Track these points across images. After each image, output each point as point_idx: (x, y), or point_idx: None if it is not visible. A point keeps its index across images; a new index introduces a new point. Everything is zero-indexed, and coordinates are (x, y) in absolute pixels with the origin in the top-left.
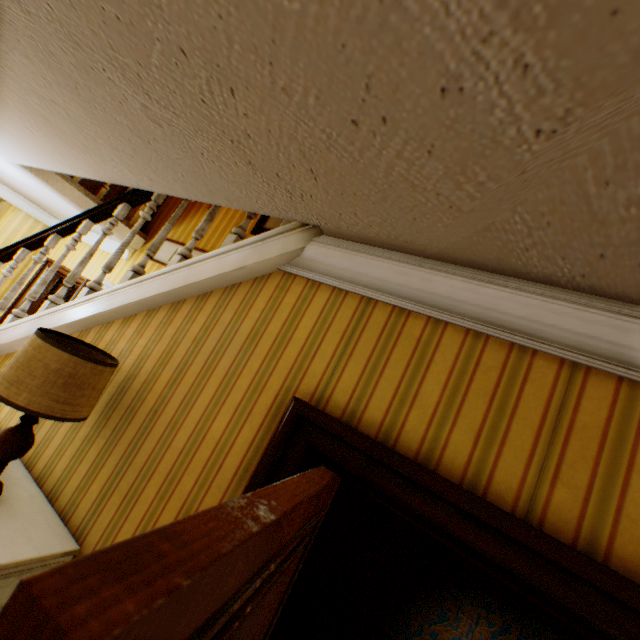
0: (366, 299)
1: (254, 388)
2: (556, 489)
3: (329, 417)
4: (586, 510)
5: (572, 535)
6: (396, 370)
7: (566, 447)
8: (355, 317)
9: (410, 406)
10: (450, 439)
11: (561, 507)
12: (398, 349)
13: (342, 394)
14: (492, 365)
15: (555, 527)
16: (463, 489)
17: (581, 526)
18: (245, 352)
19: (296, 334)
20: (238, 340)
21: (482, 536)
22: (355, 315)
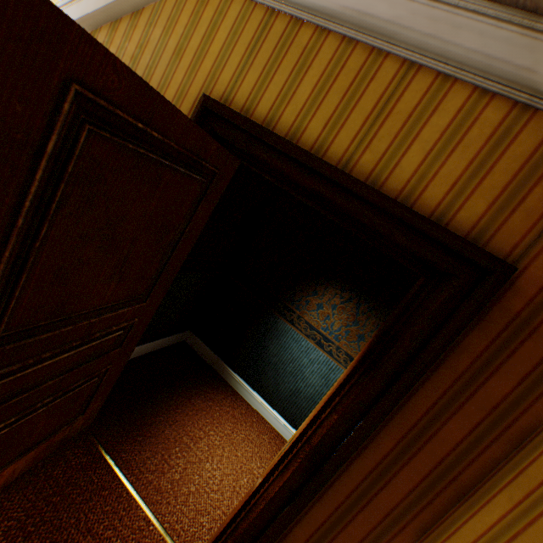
0: (271, 11)
1: (179, 97)
2: (365, 155)
3: (226, 108)
4: (377, 166)
5: (364, 181)
6: (283, 76)
7: (381, 128)
8: (259, 30)
9: (287, 105)
10: (308, 127)
11: (363, 166)
12: (288, 58)
13: (241, 98)
14: (353, 68)
15: (356, 177)
16: (303, 149)
17: (371, 176)
18: (172, 67)
19: (212, 48)
20: (166, 56)
21: (309, 179)
22: (260, 28)
